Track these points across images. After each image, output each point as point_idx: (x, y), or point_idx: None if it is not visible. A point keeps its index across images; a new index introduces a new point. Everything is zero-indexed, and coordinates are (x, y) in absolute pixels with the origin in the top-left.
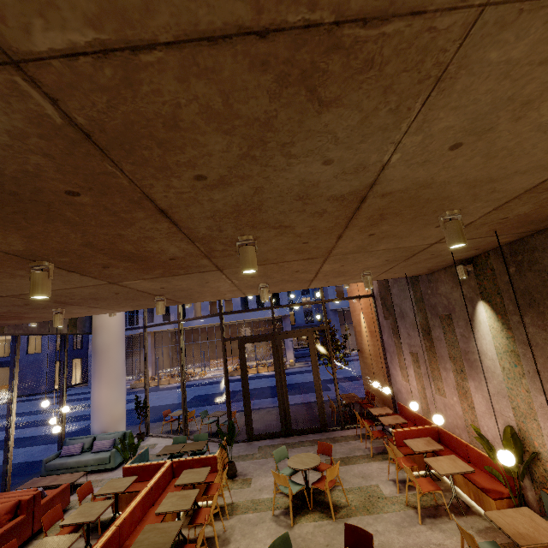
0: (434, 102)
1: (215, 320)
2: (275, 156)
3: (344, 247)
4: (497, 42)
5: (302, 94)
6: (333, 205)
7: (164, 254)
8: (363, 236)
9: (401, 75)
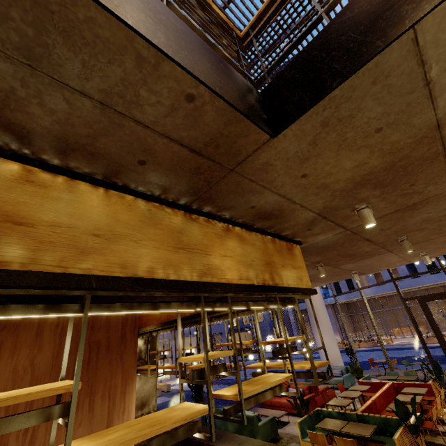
0: None
1: (384, 290)
2: (407, 219)
3: None
4: None
5: (410, 210)
6: (443, 217)
7: (363, 251)
8: None
9: (440, 199)
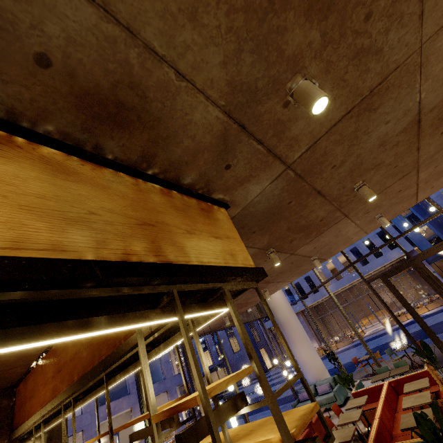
0: (425, 70)
1: (343, 283)
2: (362, 138)
3: (427, 153)
4: (436, 42)
5: (366, 113)
6: (401, 136)
7: (317, 219)
8: (436, 137)
9: (402, 79)
